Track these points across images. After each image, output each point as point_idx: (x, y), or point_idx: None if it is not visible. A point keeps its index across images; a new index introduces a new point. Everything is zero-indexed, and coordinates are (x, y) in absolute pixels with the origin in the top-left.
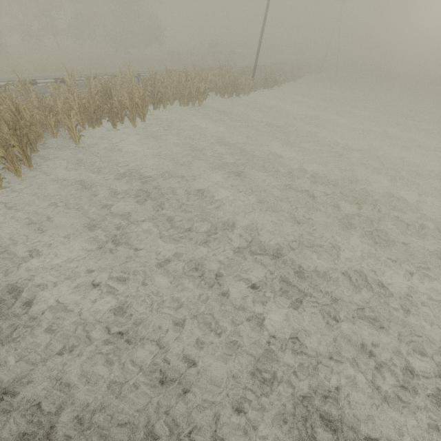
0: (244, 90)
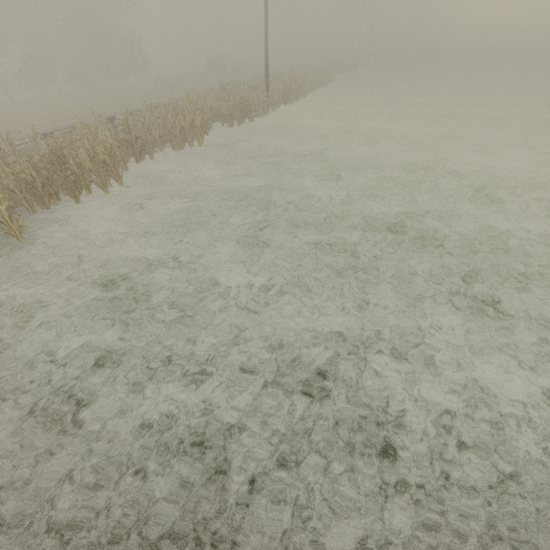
0: (259, 111)
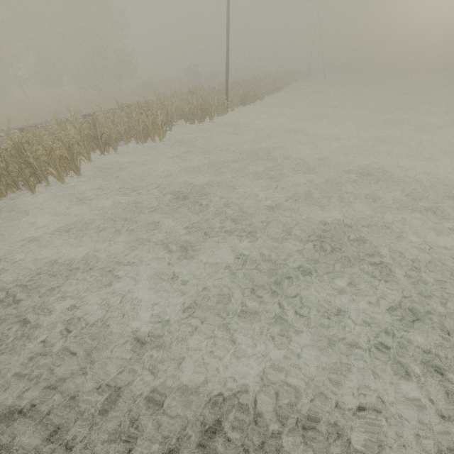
0: (219, 111)
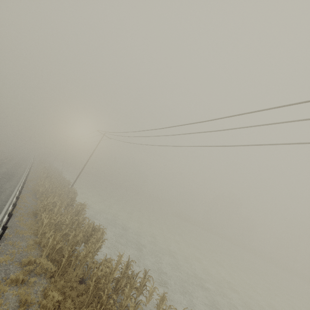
0: None
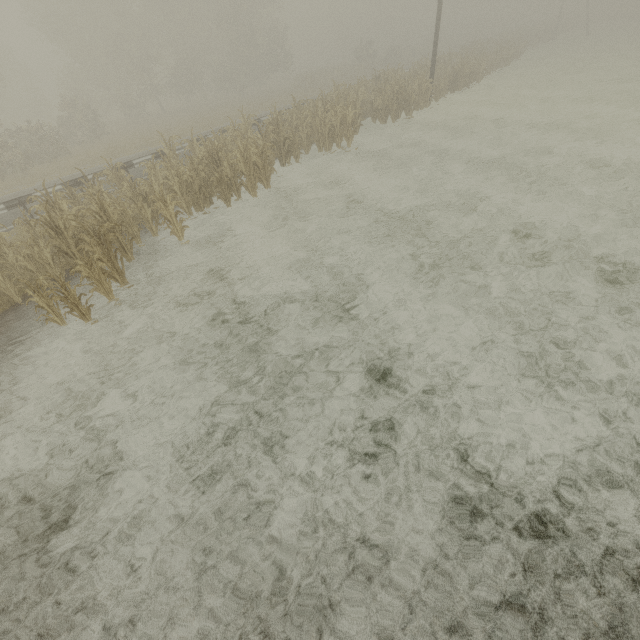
0: (419, 103)
